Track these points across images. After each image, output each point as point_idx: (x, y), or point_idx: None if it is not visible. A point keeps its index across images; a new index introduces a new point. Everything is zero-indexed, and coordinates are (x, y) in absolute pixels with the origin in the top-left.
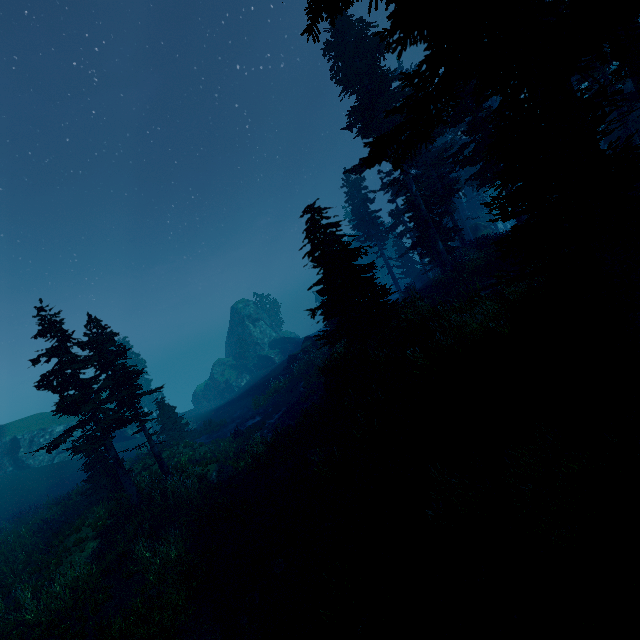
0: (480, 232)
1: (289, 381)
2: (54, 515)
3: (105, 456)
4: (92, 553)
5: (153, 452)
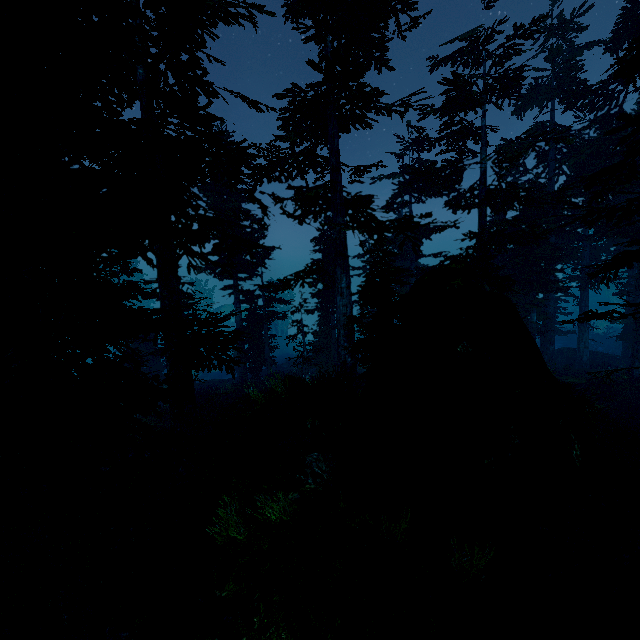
0: None
1: None
2: None
3: None
4: None
5: None
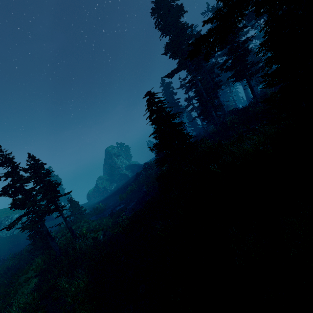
0: (229, 108)
1: (137, 186)
2: (13, 264)
3: (40, 230)
4: (34, 285)
5: (67, 227)
